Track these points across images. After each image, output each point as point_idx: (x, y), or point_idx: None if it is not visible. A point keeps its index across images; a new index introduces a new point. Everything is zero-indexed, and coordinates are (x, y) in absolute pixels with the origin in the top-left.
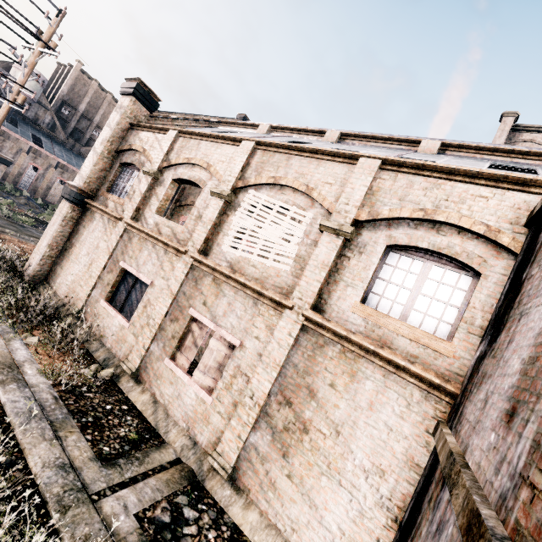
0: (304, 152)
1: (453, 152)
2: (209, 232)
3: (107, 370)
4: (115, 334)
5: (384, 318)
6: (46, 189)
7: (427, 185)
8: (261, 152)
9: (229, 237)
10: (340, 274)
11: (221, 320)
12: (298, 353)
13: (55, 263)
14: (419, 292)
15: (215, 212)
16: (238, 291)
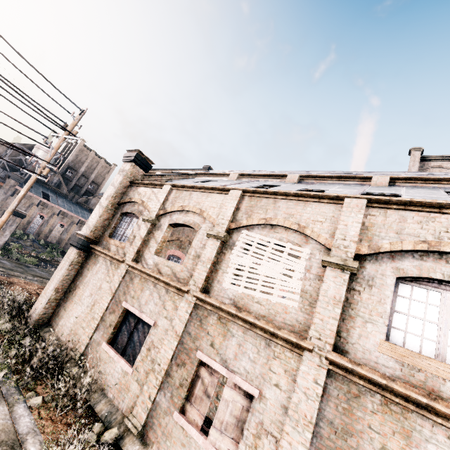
0: (289, 196)
1: (402, 183)
2: (209, 270)
3: (111, 430)
4: (117, 381)
5: (422, 359)
6: (48, 232)
7: (420, 219)
8: (248, 198)
9: (228, 274)
10: (353, 309)
11: (233, 364)
12: (330, 405)
13: (59, 305)
14: (448, 326)
15: (213, 252)
16: (247, 331)
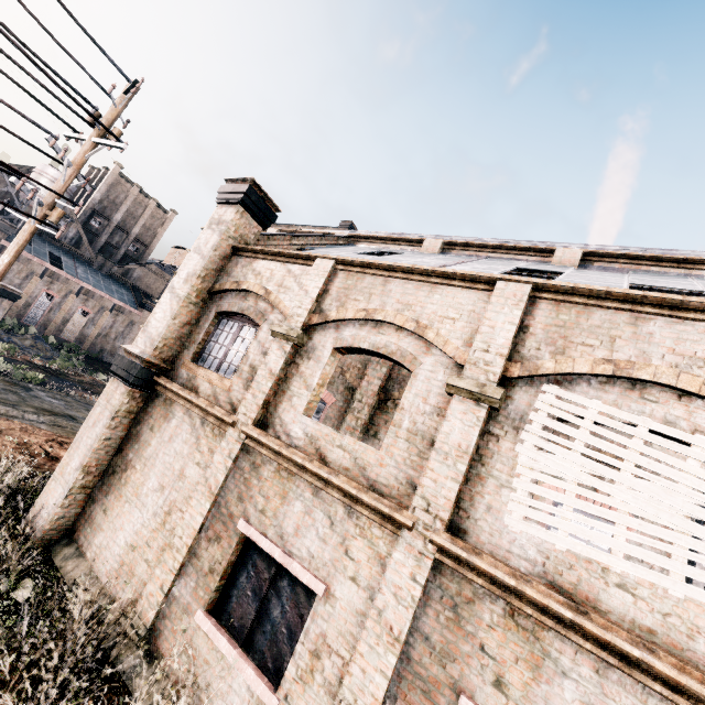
0: (680, 308)
1: None
2: (462, 478)
3: None
4: None
5: None
6: (61, 322)
7: None
8: (549, 305)
9: (519, 495)
10: None
11: None
12: None
13: (91, 499)
14: None
15: (470, 433)
16: (608, 669)
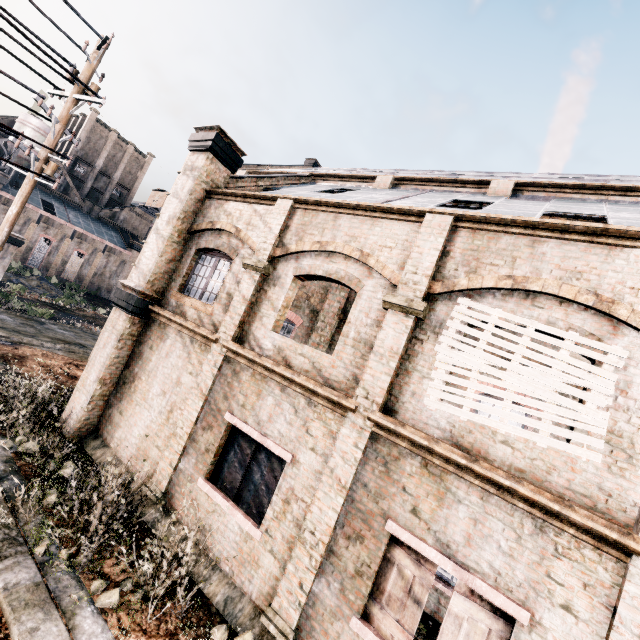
0: (568, 232)
1: None
2: (393, 372)
3: (242, 639)
4: (235, 547)
5: None
6: (61, 264)
7: None
8: (467, 233)
9: (435, 383)
10: None
11: (464, 554)
12: None
13: (109, 405)
14: None
15: (400, 338)
16: (489, 496)
